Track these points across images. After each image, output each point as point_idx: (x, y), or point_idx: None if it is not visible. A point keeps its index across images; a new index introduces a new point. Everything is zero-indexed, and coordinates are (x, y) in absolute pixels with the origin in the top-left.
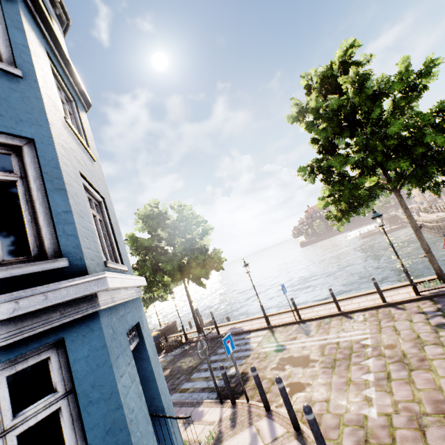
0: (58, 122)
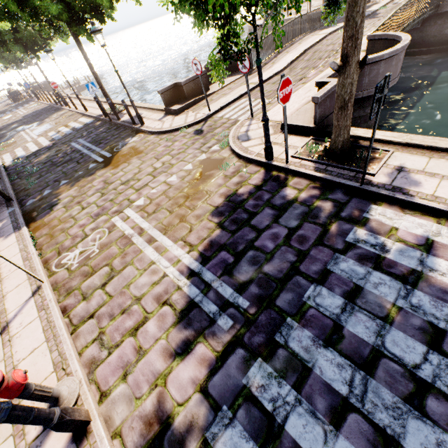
0: None
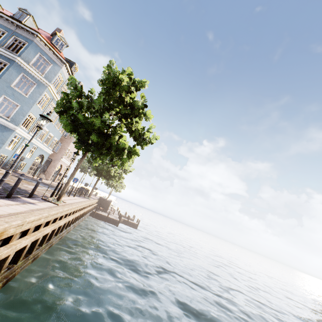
0: (3, 85)
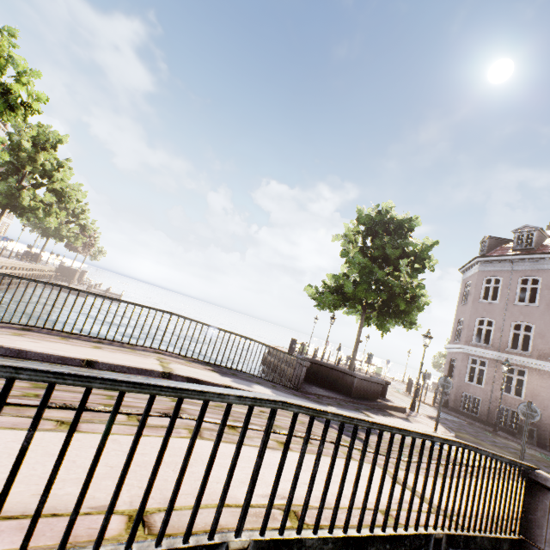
0: None
